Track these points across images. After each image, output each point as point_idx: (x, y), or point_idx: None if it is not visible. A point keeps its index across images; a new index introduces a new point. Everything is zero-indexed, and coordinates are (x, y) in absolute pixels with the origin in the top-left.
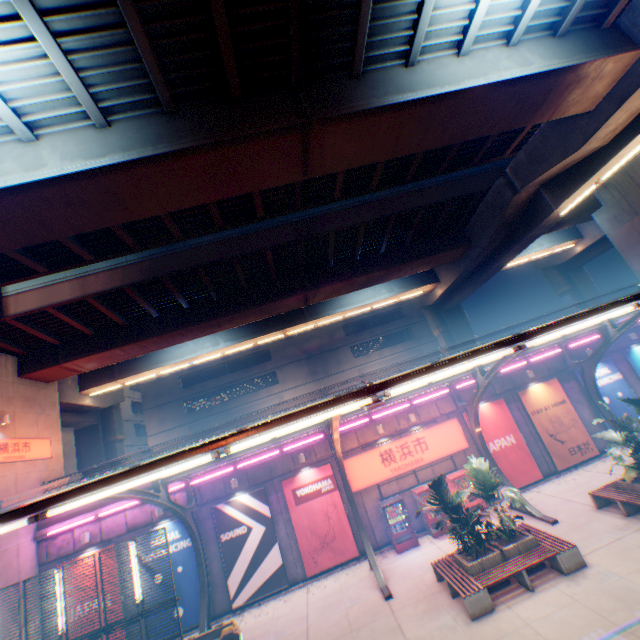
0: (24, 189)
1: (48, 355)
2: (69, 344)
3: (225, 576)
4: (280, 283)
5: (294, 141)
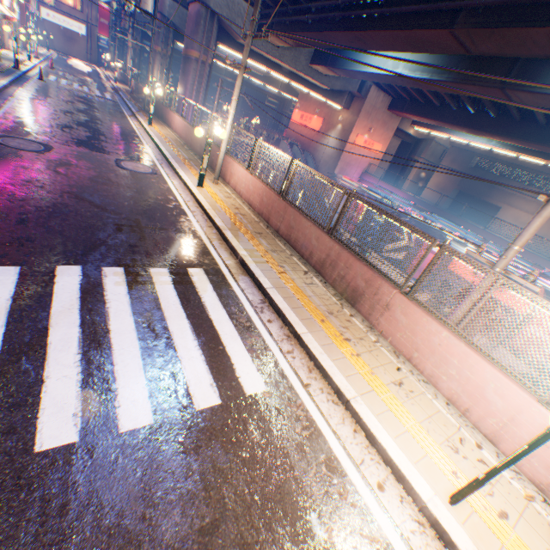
0: (388, 76)
1: (400, 105)
2: (410, 104)
3: (385, 244)
4: (543, 129)
5: (495, 91)
